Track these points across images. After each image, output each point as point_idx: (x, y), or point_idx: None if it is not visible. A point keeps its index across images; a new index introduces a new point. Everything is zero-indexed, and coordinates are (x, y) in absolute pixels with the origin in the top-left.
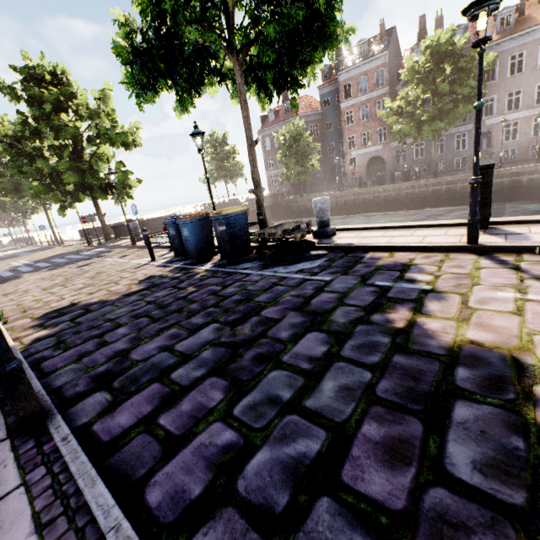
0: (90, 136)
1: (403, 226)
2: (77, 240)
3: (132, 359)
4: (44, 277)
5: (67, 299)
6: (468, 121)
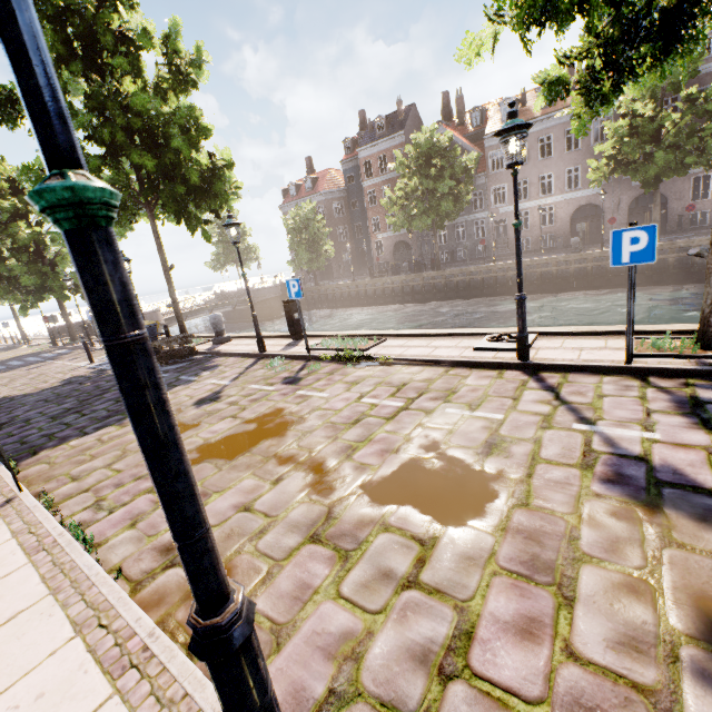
0: (54, 235)
1: (270, 336)
2: (47, 338)
3: (20, 417)
4: None
5: (3, 394)
6: (484, 209)
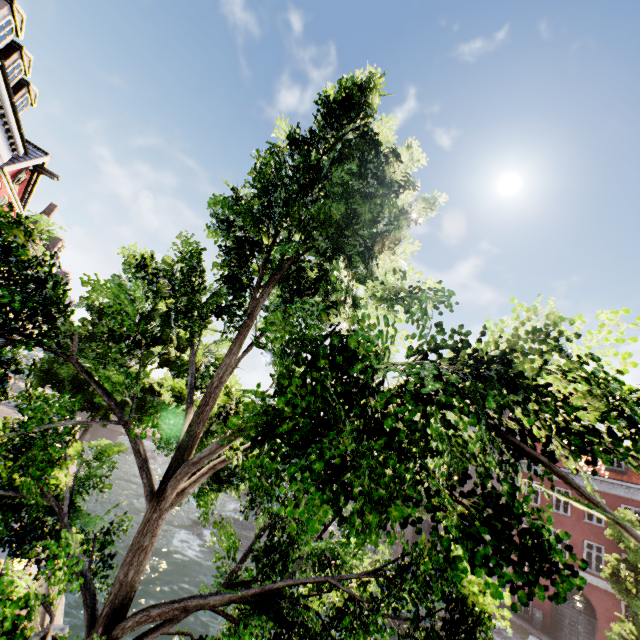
0: None
1: None
2: None
3: None
4: None
5: None
6: None
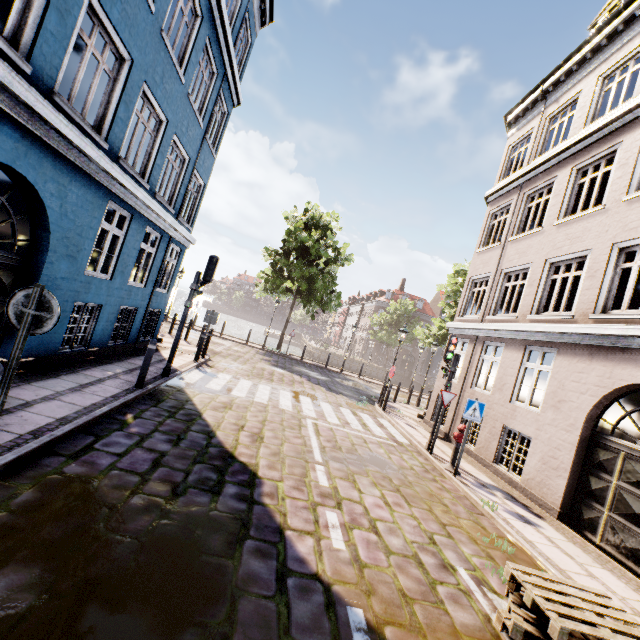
0: None
1: None
2: None
3: None
4: None
5: None
6: None
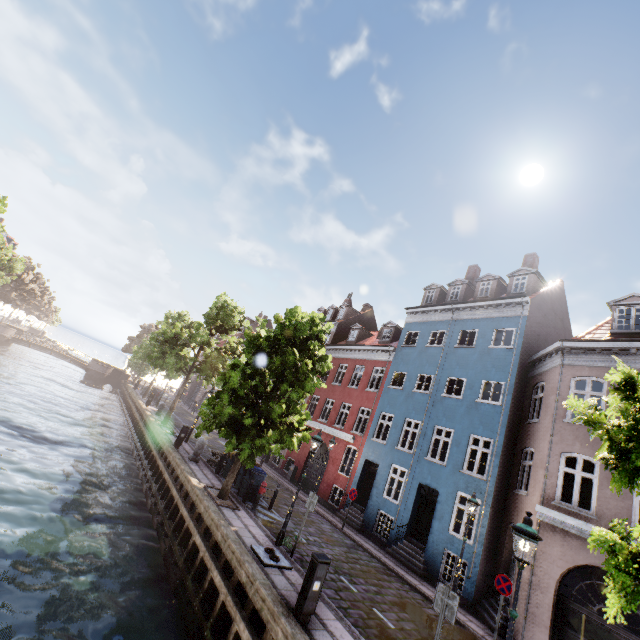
0: None
1: None
2: None
3: None
4: None
5: None
6: None
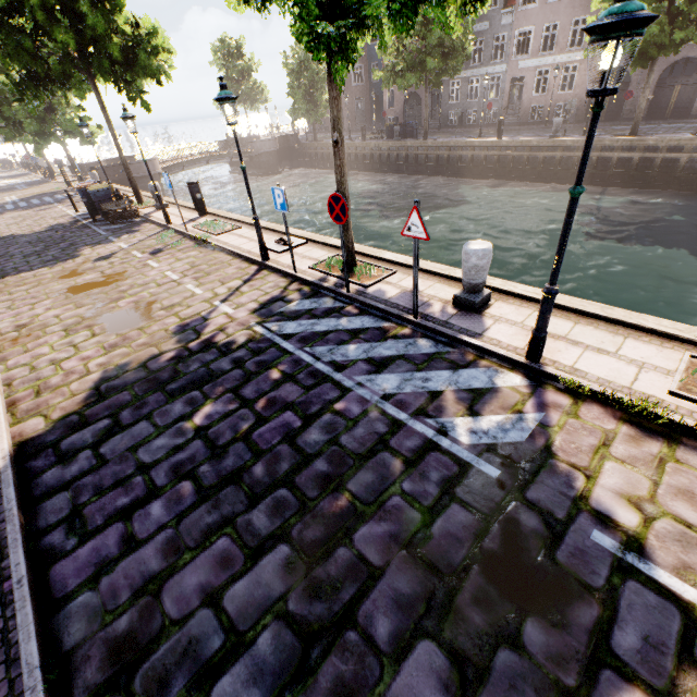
0: None
1: (192, 208)
2: (70, 175)
3: (10, 253)
4: (14, 216)
5: (12, 232)
6: (504, 60)
